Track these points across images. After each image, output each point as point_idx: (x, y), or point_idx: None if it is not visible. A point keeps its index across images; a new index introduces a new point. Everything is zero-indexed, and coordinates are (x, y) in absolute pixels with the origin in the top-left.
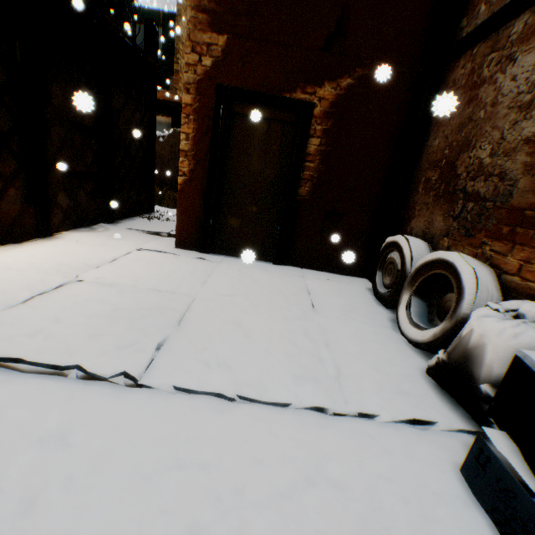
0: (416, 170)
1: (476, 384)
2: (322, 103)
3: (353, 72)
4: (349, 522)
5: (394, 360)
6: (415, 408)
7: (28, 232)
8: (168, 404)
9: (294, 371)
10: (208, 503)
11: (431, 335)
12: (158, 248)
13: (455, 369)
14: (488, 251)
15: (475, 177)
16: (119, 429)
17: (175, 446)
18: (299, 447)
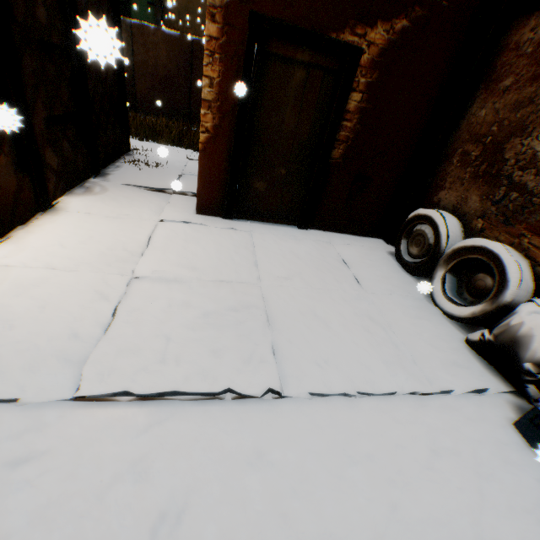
0: (452, 138)
1: (519, 362)
2: (371, 49)
3: (410, 11)
4: (471, 477)
5: (442, 335)
6: (472, 379)
7: (30, 209)
8: (313, 410)
9: (383, 360)
10: (389, 485)
11: (470, 313)
12: (182, 217)
13: (501, 349)
14: (526, 243)
15: (524, 168)
16: (296, 441)
17: (341, 446)
18: (418, 428)
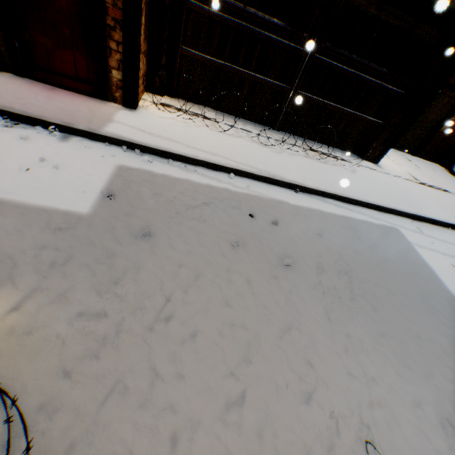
0: None
1: None
2: None
3: None
4: None
5: None
6: None
7: None
8: None
9: None
10: None
11: None
12: None
13: None
14: None
15: None
16: None
17: None
18: None
